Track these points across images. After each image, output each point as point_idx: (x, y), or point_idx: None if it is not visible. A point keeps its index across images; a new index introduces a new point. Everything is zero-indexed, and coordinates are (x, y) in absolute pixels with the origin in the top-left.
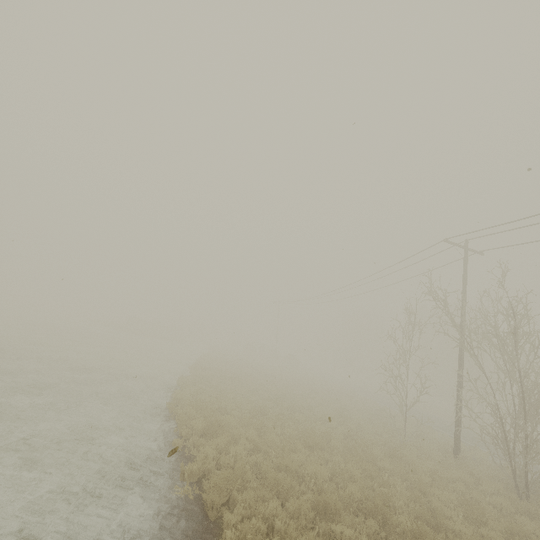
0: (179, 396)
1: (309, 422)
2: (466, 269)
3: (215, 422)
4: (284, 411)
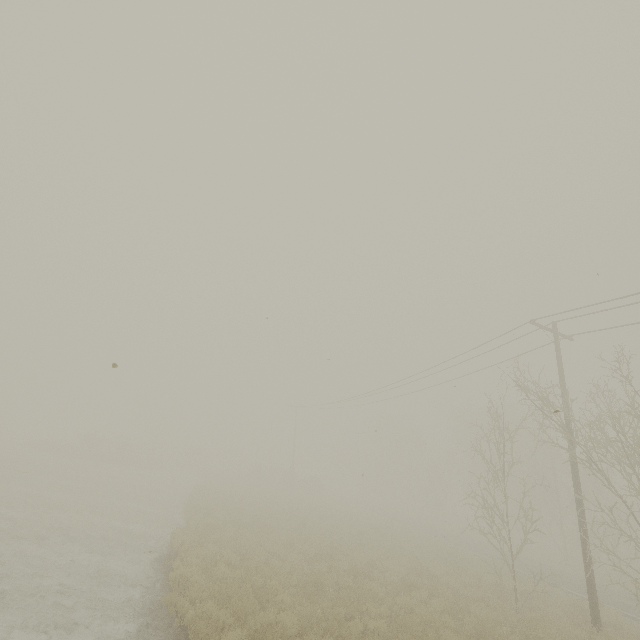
0: (182, 575)
1: (389, 595)
2: (560, 357)
3: (269, 636)
4: (346, 578)
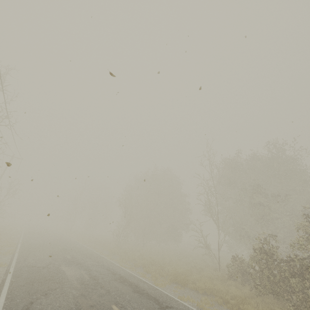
0: None
1: None
2: None
3: None
4: None
